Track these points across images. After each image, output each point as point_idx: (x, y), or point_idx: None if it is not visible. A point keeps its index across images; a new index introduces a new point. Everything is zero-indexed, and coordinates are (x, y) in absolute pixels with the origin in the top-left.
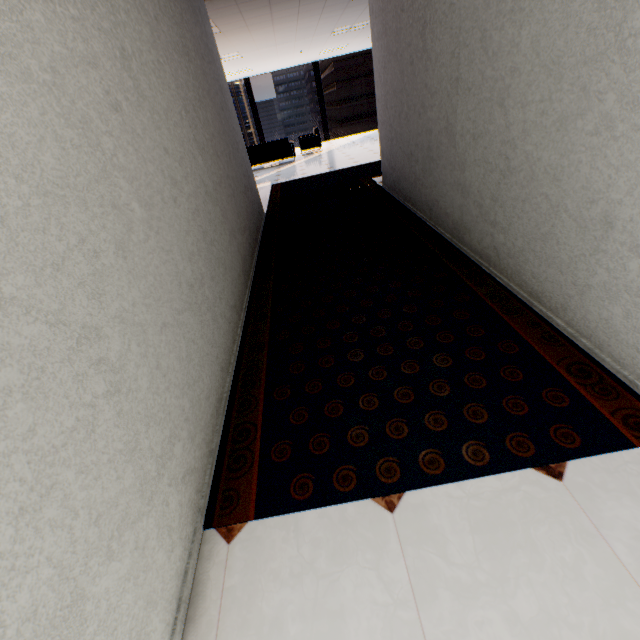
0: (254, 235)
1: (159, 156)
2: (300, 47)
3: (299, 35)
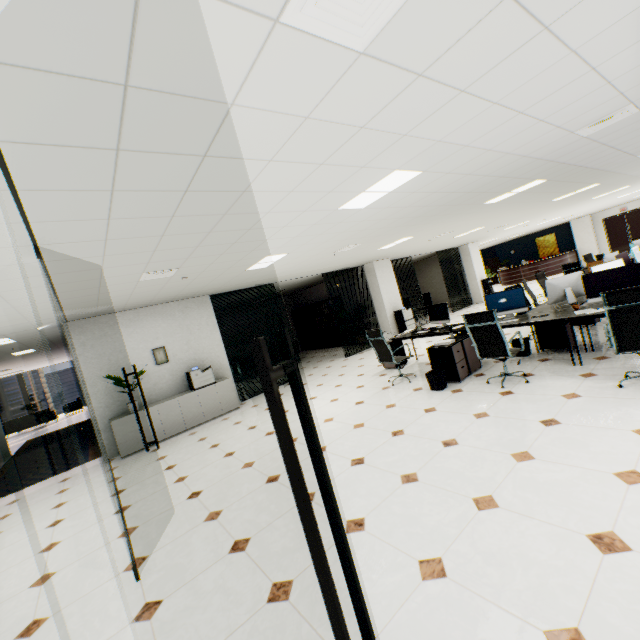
0: None
1: None
2: (61, 358)
3: (55, 357)
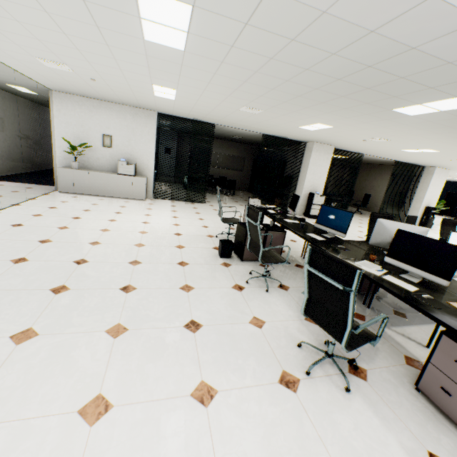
0: (38, 166)
1: (4, 135)
2: None
3: None
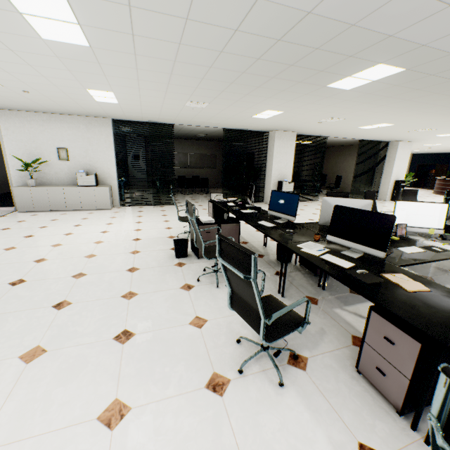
0: (3, 189)
1: None
2: None
3: None
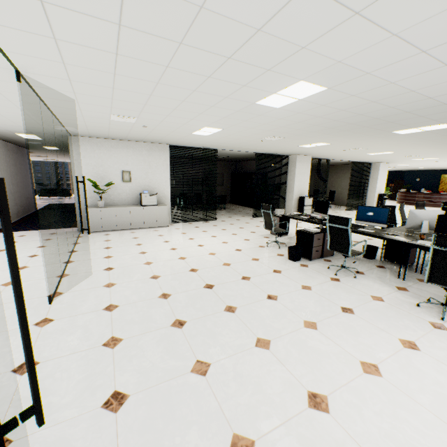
0: (27, 210)
1: None
2: None
3: None
